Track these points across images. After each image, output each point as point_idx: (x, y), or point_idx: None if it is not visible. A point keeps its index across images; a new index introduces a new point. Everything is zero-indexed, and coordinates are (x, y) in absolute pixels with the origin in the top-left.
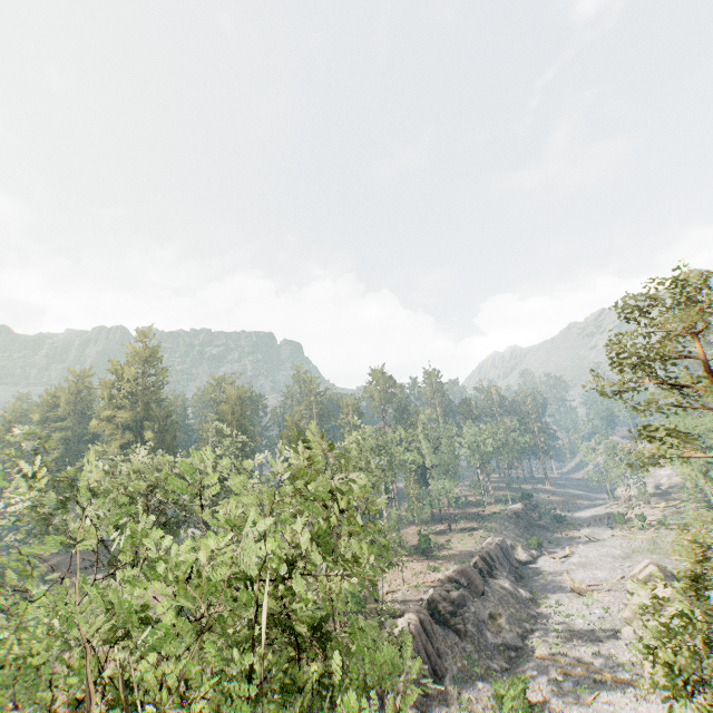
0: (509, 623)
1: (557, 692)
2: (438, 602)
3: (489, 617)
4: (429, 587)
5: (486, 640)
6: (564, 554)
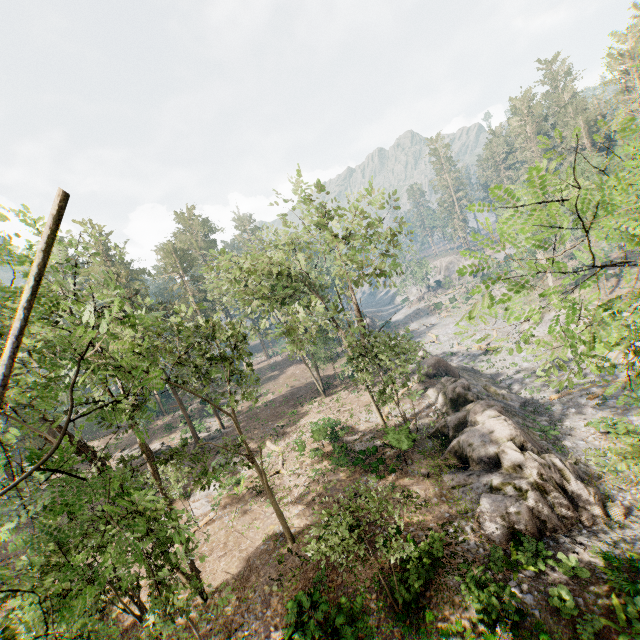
0: (499, 388)
1: (620, 411)
2: (464, 394)
3: (486, 391)
4: (417, 392)
5: (513, 408)
6: (430, 339)
